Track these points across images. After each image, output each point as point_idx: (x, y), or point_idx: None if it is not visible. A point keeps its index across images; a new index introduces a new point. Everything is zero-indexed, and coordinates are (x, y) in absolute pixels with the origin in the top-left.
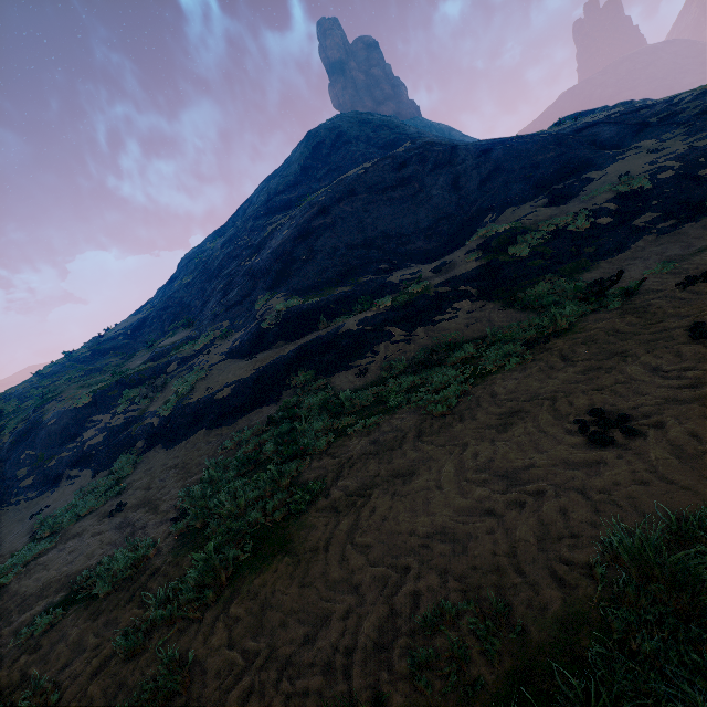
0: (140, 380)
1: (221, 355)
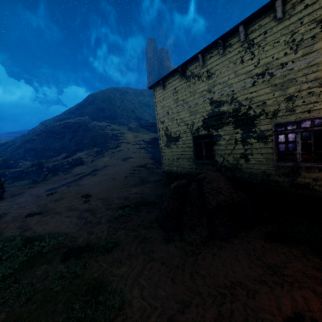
0: None
1: None
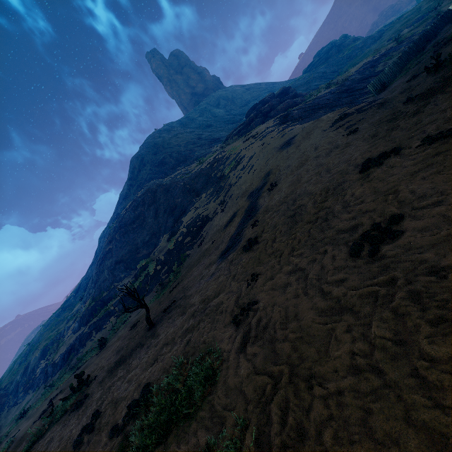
0: (56, 340)
1: (71, 331)
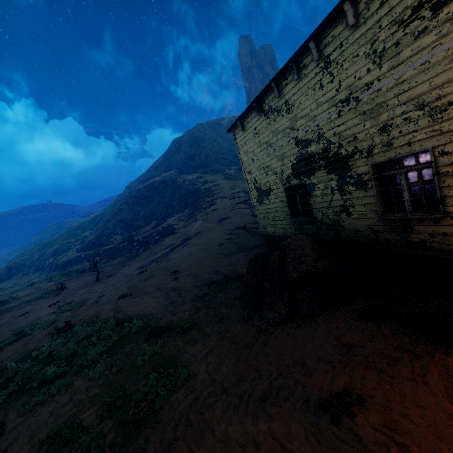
0: (65, 249)
1: (76, 249)
